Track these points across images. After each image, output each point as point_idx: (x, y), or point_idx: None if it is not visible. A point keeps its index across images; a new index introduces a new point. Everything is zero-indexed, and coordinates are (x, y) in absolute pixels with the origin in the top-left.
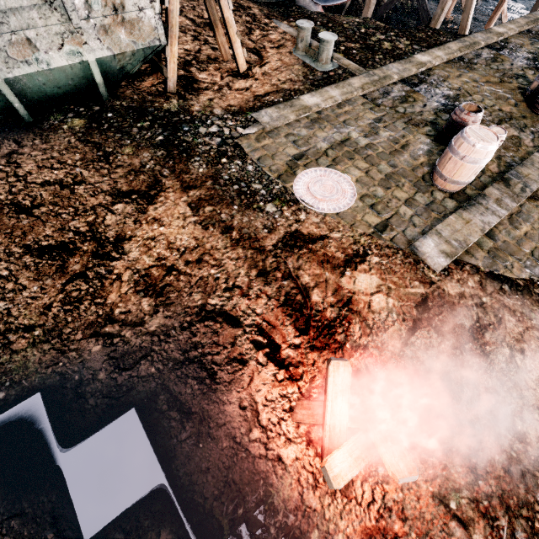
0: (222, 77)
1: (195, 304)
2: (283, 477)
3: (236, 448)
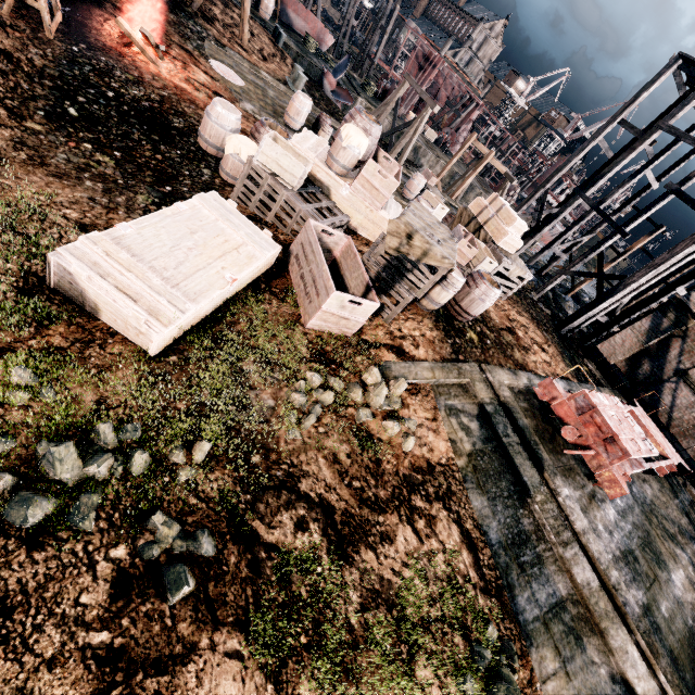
0: (231, 38)
1: (116, 4)
2: (99, 25)
3: (88, 11)
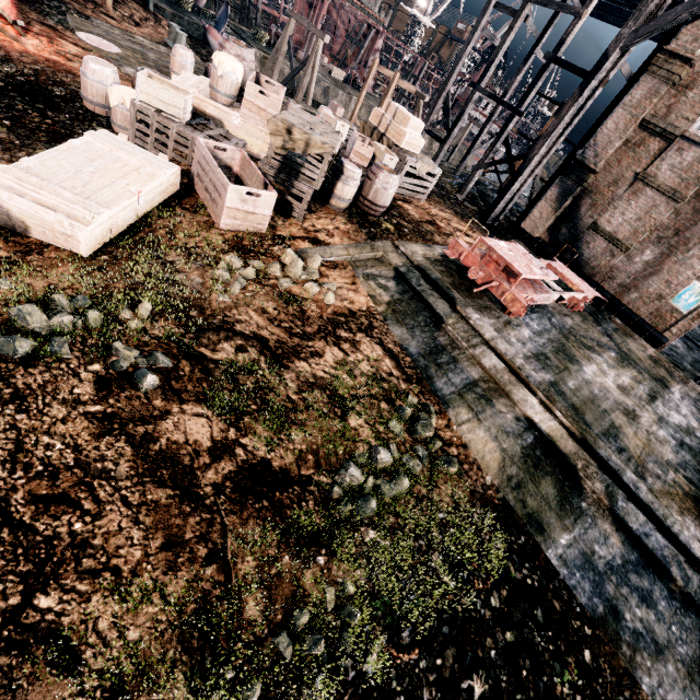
0: (95, 9)
1: None
2: None
3: None
